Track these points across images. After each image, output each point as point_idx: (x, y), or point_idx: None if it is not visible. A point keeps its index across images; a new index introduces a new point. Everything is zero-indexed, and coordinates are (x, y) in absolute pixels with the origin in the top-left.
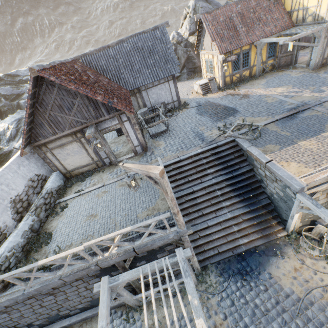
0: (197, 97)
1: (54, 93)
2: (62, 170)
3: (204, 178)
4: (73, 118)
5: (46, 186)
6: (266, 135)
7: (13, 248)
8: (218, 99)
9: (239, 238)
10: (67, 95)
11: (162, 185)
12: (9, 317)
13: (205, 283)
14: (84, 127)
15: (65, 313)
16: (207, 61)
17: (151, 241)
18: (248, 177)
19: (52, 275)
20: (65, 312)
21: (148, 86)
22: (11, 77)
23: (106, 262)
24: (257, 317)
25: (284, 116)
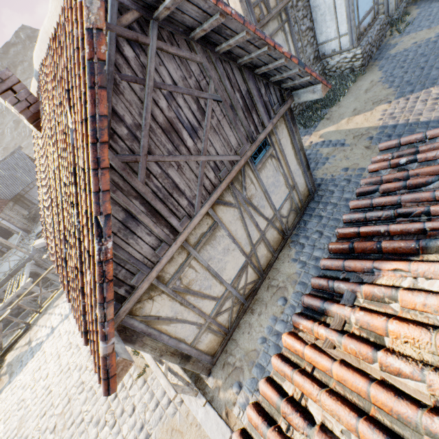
0: None
1: None
2: None
3: None
4: None
5: None
6: None
7: None
8: None
9: None
10: None
11: None
12: None
13: None
14: None
15: None
16: None
17: (17, 267)
18: None
19: None
20: None
21: (27, 190)
22: None
23: None
24: None
25: None
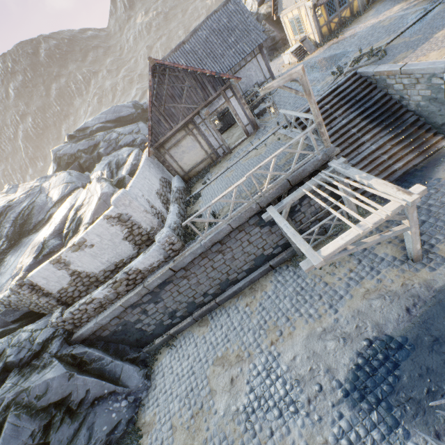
0: (292, 67)
1: (165, 83)
2: (180, 174)
3: (333, 123)
4: (184, 106)
5: (174, 186)
6: (393, 50)
7: (175, 222)
8: (319, 55)
9: (391, 166)
10: (177, 82)
11: (304, 87)
12: (189, 284)
13: (366, 213)
14: (195, 113)
15: (233, 278)
16: (292, 21)
17: (302, 168)
18: (384, 103)
19: (221, 221)
20: (233, 276)
21: (235, 70)
22: (81, 132)
23: (265, 199)
24: (433, 212)
25: (409, 25)
